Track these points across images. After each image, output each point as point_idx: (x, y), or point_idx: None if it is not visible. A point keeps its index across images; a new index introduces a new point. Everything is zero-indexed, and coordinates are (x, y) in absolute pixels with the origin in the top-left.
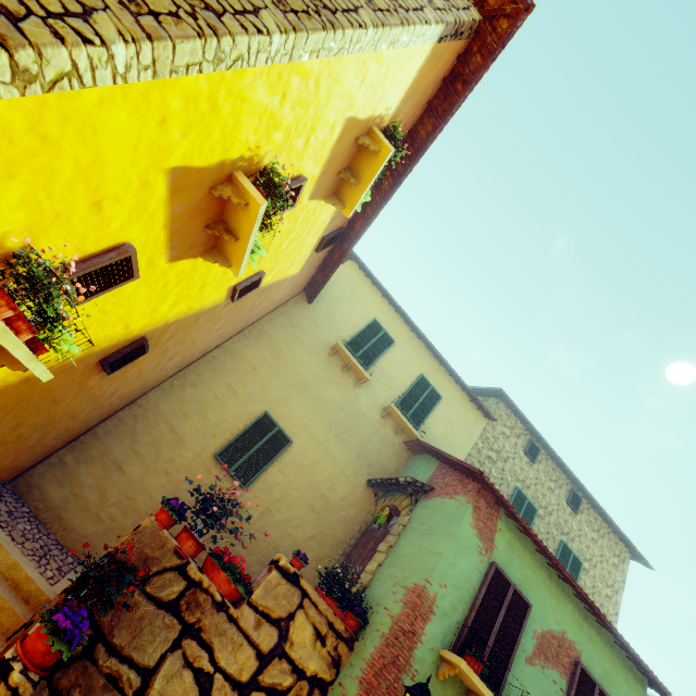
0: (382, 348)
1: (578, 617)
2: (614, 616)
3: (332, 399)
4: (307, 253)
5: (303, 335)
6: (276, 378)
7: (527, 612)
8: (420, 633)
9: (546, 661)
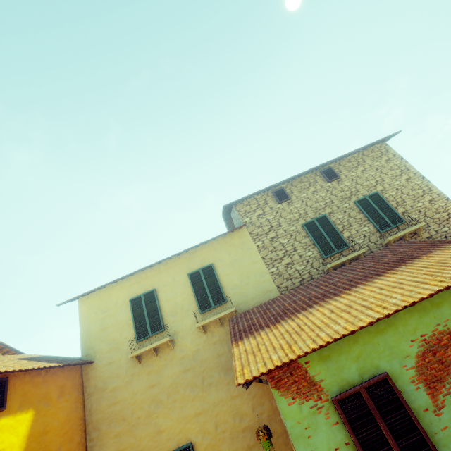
0: (154, 305)
1: (414, 308)
2: (423, 180)
3: (174, 379)
4: None
5: (115, 382)
6: (137, 431)
7: (391, 385)
8: None
9: (444, 384)
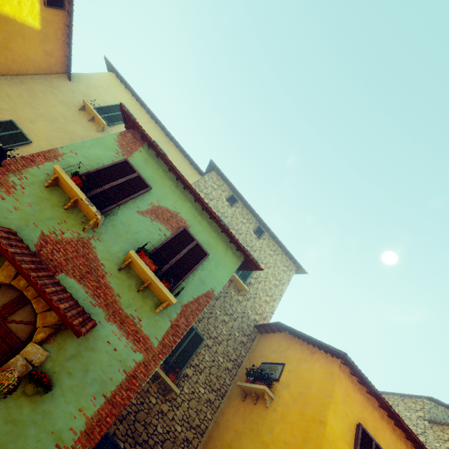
0: None
1: (194, 211)
2: (279, 296)
3: (75, 132)
4: (35, 1)
5: (60, 94)
6: (28, 108)
7: (146, 189)
8: (39, 163)
9: (156, 219)
